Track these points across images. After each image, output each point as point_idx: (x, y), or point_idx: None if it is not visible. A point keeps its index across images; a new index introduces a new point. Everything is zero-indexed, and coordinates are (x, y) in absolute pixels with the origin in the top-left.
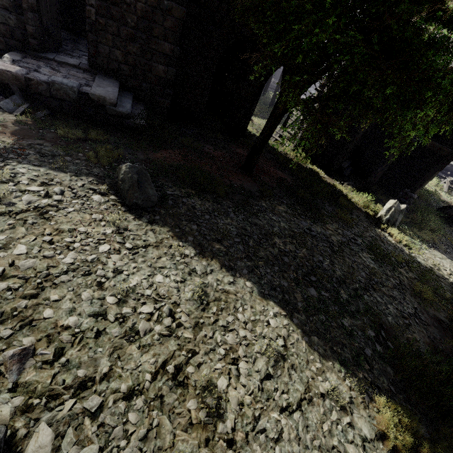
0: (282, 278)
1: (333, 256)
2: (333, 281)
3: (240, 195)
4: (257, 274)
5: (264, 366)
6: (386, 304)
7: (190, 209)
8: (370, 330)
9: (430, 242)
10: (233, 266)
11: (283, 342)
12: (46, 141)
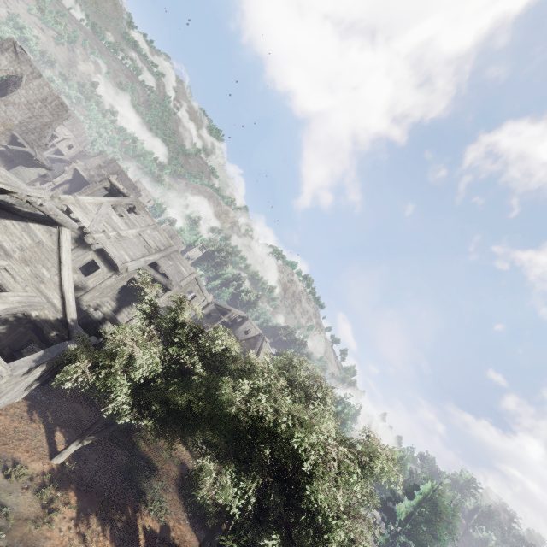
0: None
1: None
2: None
3: None
4: None
5: None
6: None
7: None
8: None
9: None
10: None
11: None
12: None
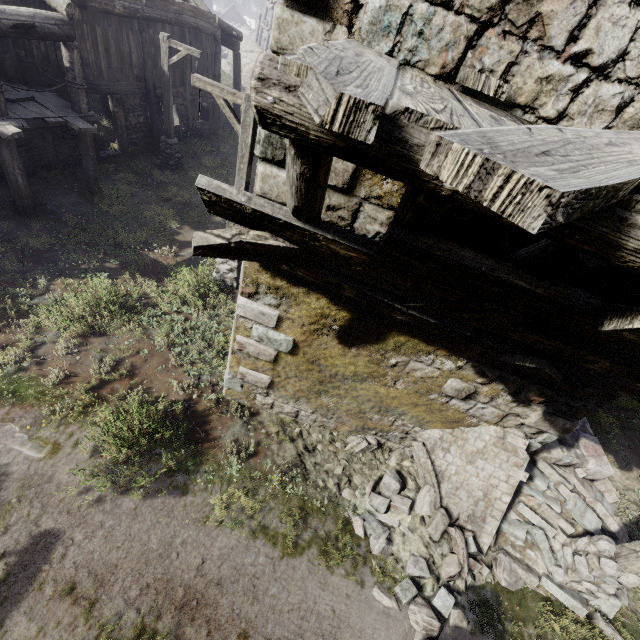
0: None
1: None
2: None
3: None
4: None
5: None
6: None
7: None
8: None
9: None
10: None
11: None
12: (636, 446)
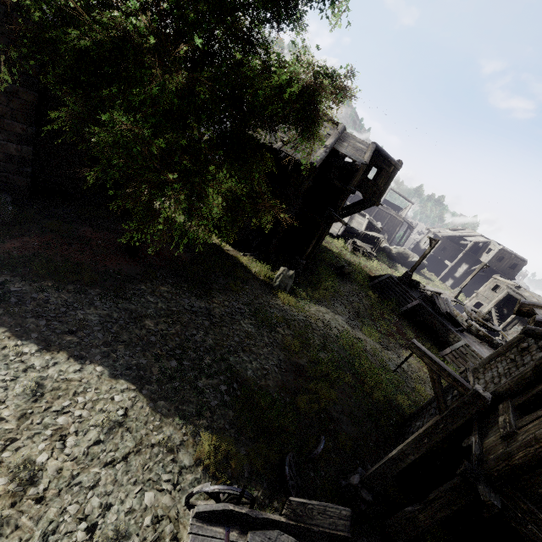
0: (142, 357)
1: (210, 328)
2: (199, 350)
3: (115, 281)
4: (113, 358)
5: (96, 435)
6: (251, 361)
7: (41, 305)
8: (224, 386)
9: (322, 300)
10: (85, 355)
11: (123, 412)
12: None
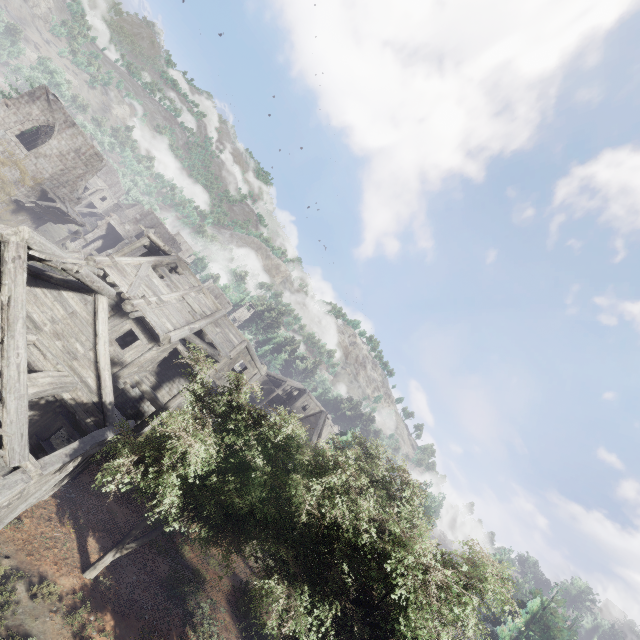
0: None
1: None
2: None
3: None
4: None
5: None
6: None
7: None
8: None
9: None
10: None
11: None
12: None
